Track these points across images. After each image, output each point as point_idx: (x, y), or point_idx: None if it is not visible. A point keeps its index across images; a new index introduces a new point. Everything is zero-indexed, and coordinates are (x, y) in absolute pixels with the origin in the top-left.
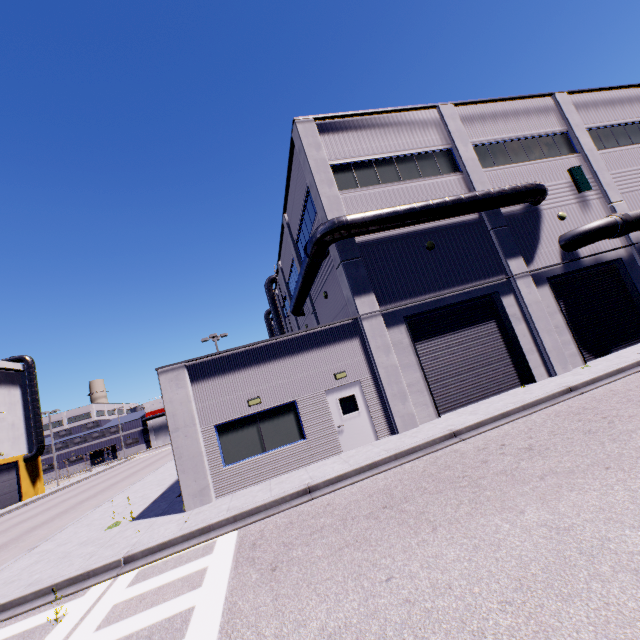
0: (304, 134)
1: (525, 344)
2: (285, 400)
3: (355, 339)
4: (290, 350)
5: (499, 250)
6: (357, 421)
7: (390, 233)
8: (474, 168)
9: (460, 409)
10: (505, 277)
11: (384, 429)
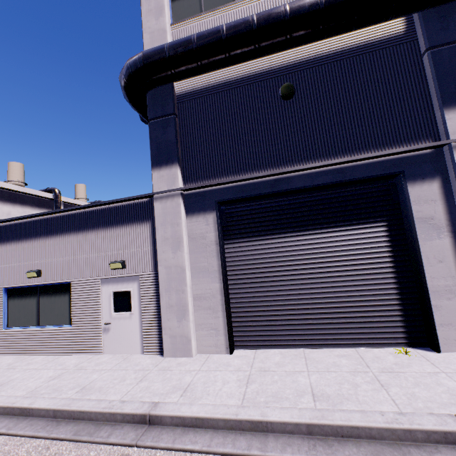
0: None
1: (438, 277)
2: (61, 279)
3: (146, 223)
4: (77, 226)
5: (433, 91)
6: (127, 323)
7: (228, 76)
8: None
9: (271, 351)
10: (427, 144)
11: (153, 343)
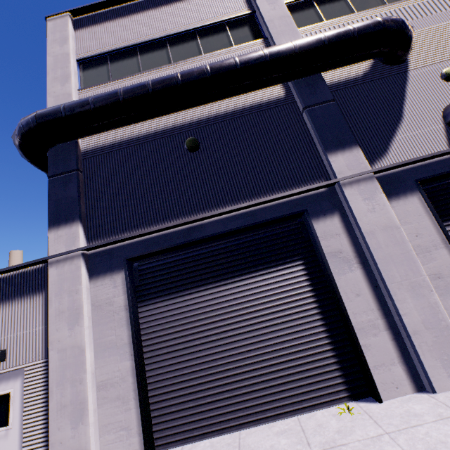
0: (52, 31)
1: (359, 312)
2: None
3: (39, 295)
4: None
5: (315, 140)
6: None
7: (136, 133)
8: (282, 28)
9: (200, 444)
10: (319, 184)
11: None
